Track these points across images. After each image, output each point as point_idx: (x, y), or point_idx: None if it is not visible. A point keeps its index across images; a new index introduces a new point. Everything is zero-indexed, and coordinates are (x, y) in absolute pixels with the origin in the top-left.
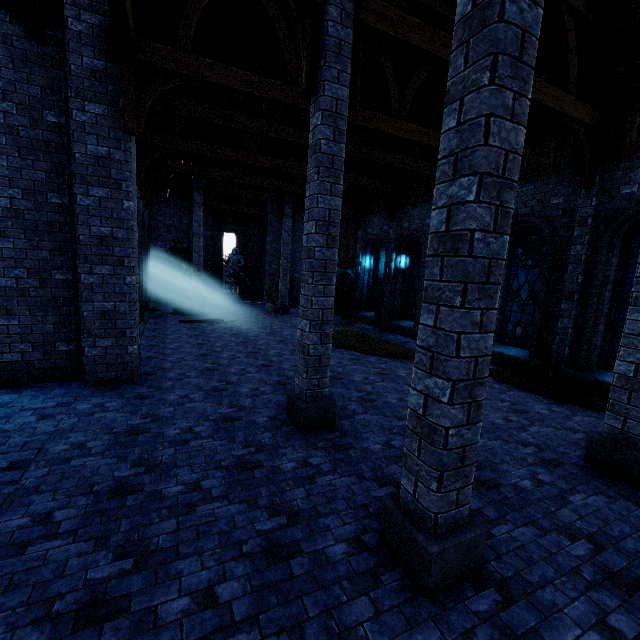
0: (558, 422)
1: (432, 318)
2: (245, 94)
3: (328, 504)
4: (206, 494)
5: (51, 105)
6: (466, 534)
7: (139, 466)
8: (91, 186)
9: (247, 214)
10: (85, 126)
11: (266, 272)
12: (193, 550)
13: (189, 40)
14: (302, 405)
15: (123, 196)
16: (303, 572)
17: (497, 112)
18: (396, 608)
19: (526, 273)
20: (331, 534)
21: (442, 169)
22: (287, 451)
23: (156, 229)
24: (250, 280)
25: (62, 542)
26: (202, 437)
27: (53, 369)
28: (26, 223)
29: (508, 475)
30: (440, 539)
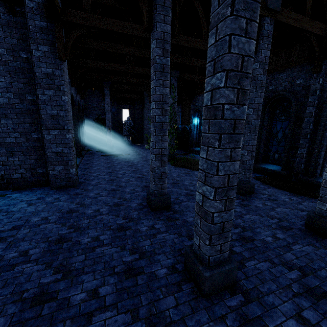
0: (293, 205)
1: (205, 154)
2: (121, 33)
3: (161, 248)
4: (101, 242)
5: (23, 48)
6: (225, 267)
7: (71, 228)
8: (45, 89)
9: (134, 98)
10: (39, 58)
11: (144, 128)
12: (91, 270)
13: (89, 6)
14: (152, 198)
15: (61, 94)
16: (143, 282)
17: (236, 32)
18: (187, 302)
19: (281, 124)
20: (160, 264)
21: (208, 69)
22: (144, 221)
23: (88, 109)
24: (137, 133)
25: (31, 265)
26: (103, 214)
27: (36, 181)
28: (17, 110)
29: (259, 234)
30: (211, 269)
